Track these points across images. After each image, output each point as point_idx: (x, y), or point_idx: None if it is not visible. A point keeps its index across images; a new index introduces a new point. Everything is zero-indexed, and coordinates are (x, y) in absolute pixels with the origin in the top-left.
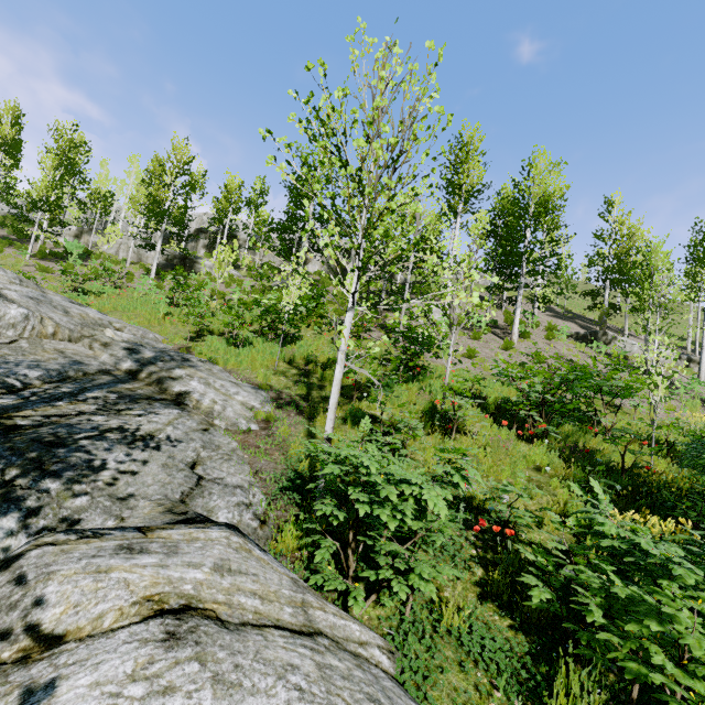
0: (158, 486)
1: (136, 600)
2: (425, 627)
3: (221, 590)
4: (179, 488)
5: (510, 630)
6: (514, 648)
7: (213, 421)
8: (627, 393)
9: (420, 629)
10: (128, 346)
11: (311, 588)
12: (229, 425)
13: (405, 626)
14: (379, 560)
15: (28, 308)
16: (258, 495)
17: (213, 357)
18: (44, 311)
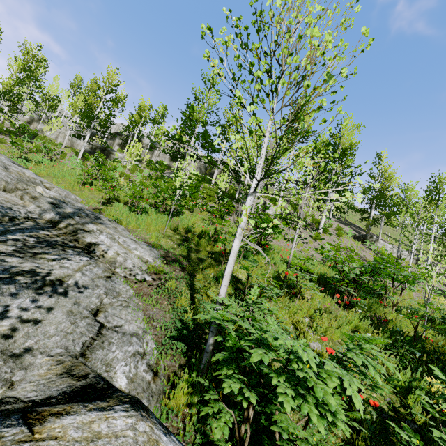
0: (59, 336)
1: None
2: None
3: None
4: (80, 338)
5: None
6: None
7: (115, 269)
8: (411, 281)
9: None
10: (53, 201)
11: None
12: (128, 274)
13: None
14: None
15: None
16: (150, 342)
17: (118, 218)
18: None
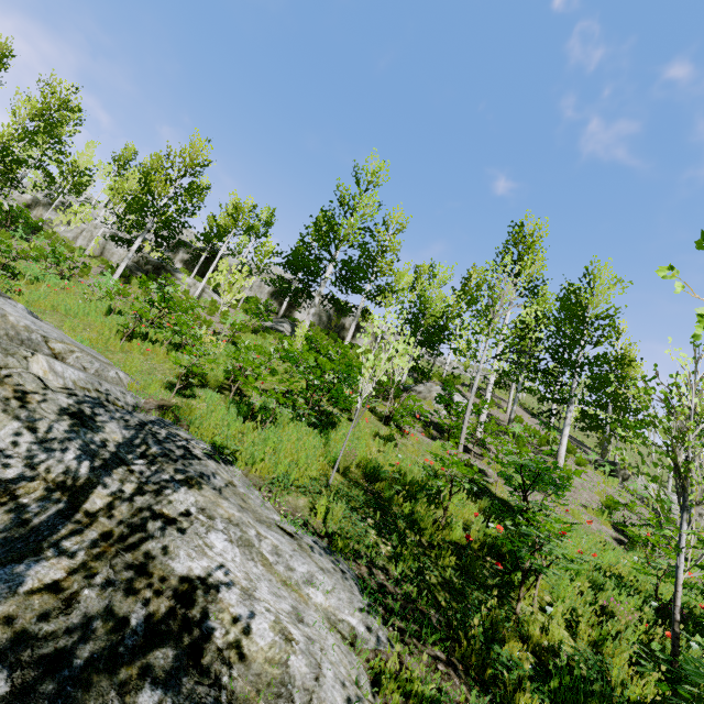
0: None
1: None
2: None
3: None
4: None
5: None
6: None
7: None
8: None
9: None
10: (73, 405)
11: None
12: None
13: None
14: None
15: None
16: None
17: (226, 445)
18: None
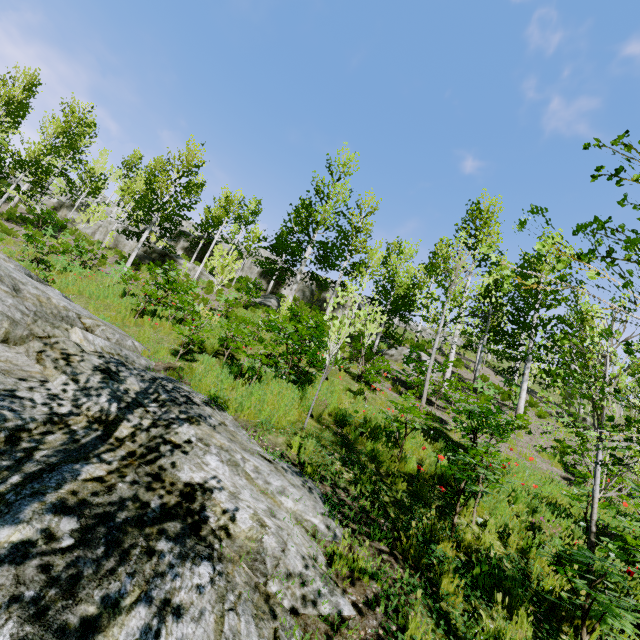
0: None
1: None
2: None
3: None
4: None
5: None
6: None
7: (265, 584)
8: None
9: None
10: (103, 364)
11: None
12: (299, 600)
13: None
14: None
15: None
16: None
17: (220, 396)
18: None
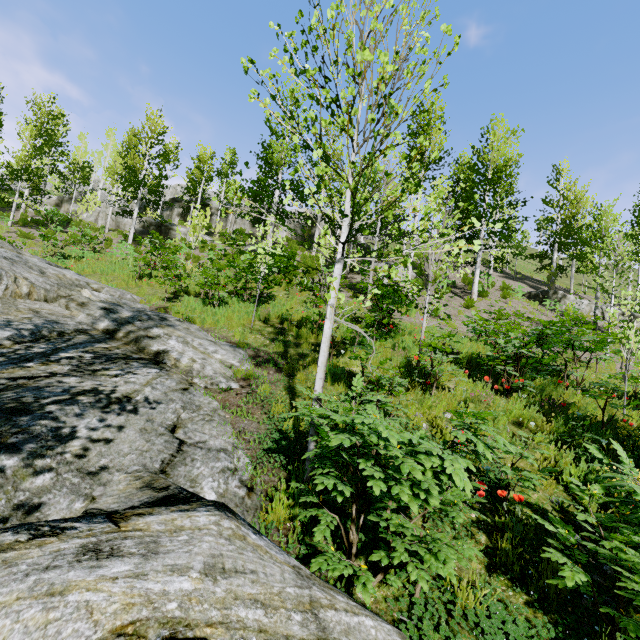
0: (135, 455)
1: (101, 637)
2: (440, 611)
3: (215, 604)
4: (158, 456)
5: (528, 608)
6: (540, 632)
7: (192, 380)
8: (599, 347)
9: (436, 615)
10: (105, 306)
11: (314, 576)
12: (209, 384)
13: (416, 609)
14: (395, 544)
15: (1, 268)
16: (242, 458)
17: (190, 316)
18: (19, 271)
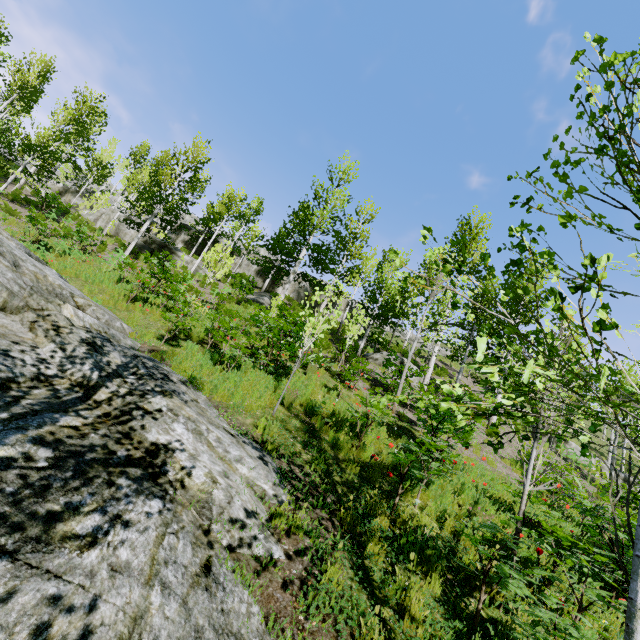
0: None
1: None
2: None
3: None
4: None
5: None
6: None
7: (209, 526)
8: None
9: None
10: (90, 338)
11: None
12: (236, 542)
13: None
14: None
15: None
16: None
17: (197, 378)
18: None
